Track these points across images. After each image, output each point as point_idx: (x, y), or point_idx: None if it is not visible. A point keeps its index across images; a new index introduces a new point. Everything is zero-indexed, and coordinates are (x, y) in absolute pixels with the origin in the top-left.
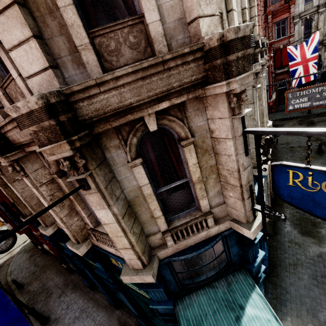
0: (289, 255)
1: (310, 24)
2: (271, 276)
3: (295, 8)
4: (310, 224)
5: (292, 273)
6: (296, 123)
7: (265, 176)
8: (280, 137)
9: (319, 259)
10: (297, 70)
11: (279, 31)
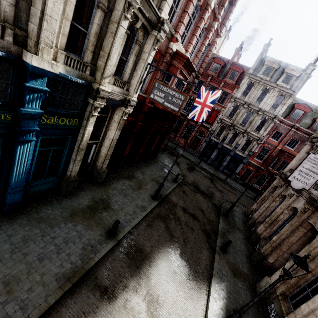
0: (51, 213)
1: (237, 110)
2: (6, 216)
3: (236, 92)
4: (104, 206)
5: (30, 223)
6: (187, 162)
7: (30, 67)
8: (167, 160)
9: (72, 226)
10: (197, 107)
11: (222, 100)
